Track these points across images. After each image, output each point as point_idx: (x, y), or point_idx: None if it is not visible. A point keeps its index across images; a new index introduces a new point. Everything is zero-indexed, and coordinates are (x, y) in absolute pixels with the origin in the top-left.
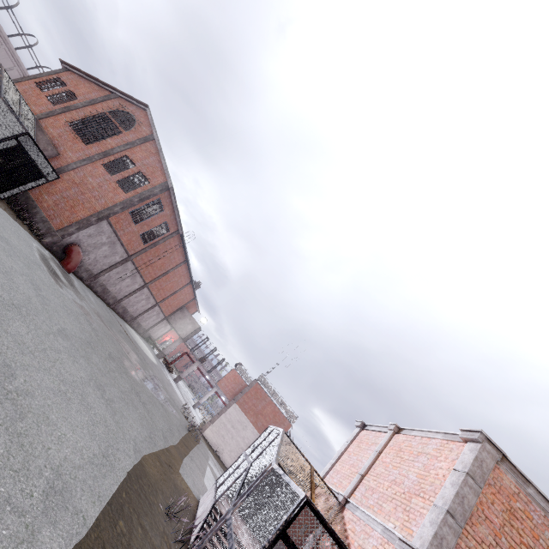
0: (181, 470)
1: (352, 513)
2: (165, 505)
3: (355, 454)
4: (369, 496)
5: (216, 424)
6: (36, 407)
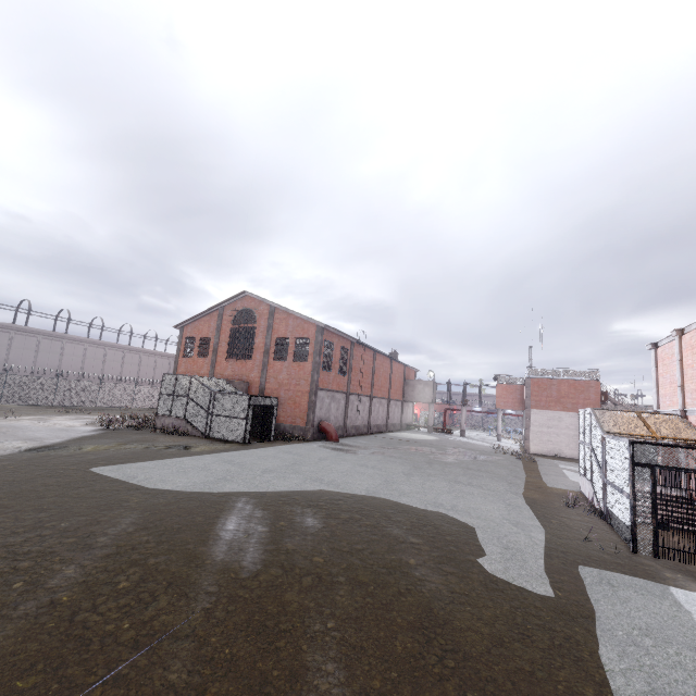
0: (548, 485)
1: (694, 416)
2: (563, 505)
3: (666, 373)
4: (695, 397)
5: (533, 437)
6: (464, 507)
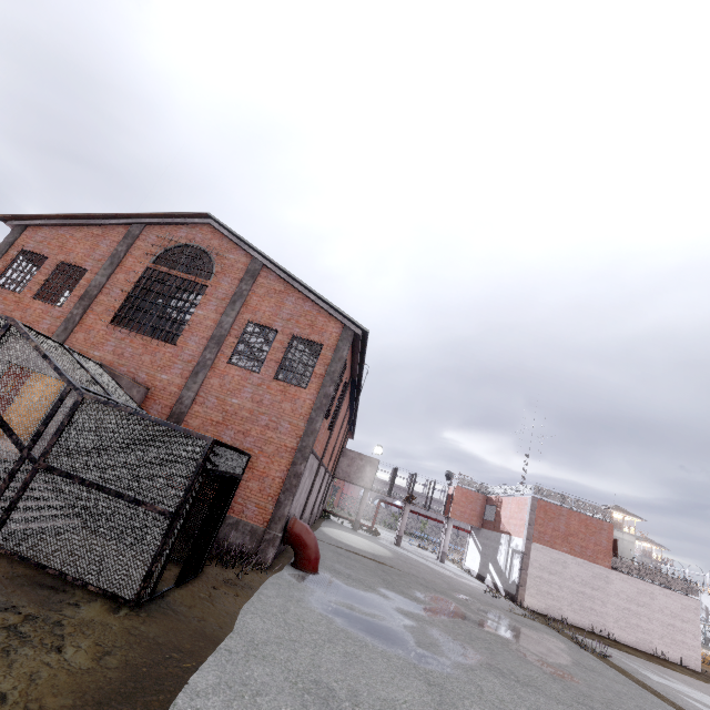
0: None
1: None
2: None
3: None
4: None
5: (529, 583)
6: None
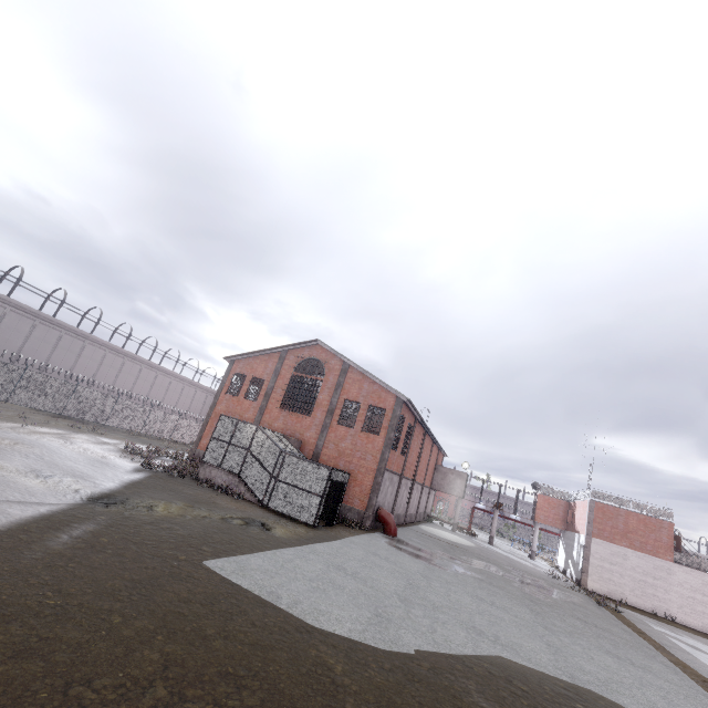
0: (702, 674)
1: None
2: None
3: None
4: None
5: (592, 571)
6: None
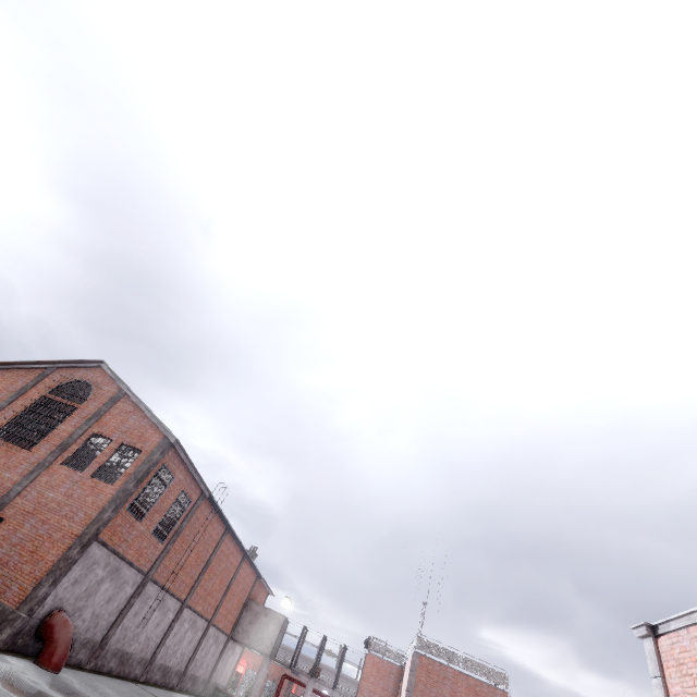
0: None
1: None
2: None
3: (694, 693)
4: None
5: None
6: None
